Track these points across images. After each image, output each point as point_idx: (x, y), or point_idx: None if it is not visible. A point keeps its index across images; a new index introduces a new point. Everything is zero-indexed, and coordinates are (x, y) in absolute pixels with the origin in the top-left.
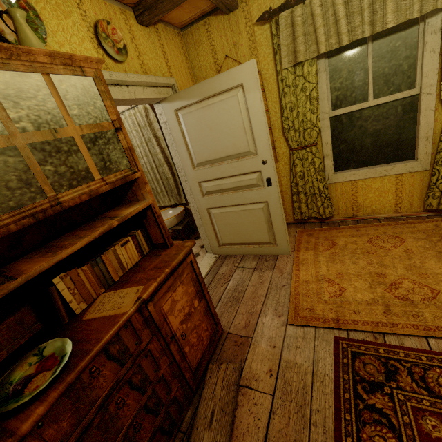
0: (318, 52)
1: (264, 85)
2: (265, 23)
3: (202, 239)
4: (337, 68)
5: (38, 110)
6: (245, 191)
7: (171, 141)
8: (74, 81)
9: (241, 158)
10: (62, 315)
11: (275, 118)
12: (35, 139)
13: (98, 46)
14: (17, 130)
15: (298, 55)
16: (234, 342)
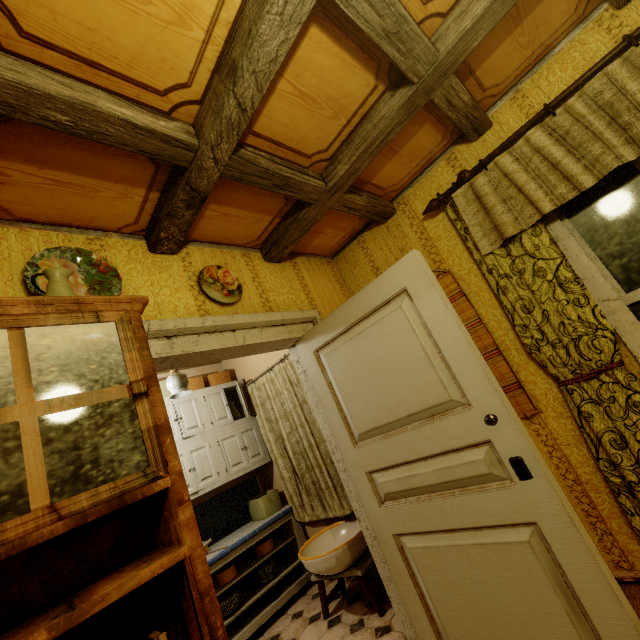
0: (540, 213)
1: (461, 288)
2: (438, 214)
3: (399, 618)
4: (595, 225)
5: None
6: (468, 493)
7: (315, 400)
8: (73, 331)
9: (438, 416)
10: None
11: (502, 331)
12: None
13: (199, 293)
14: None
15: (504, 229)
16: None
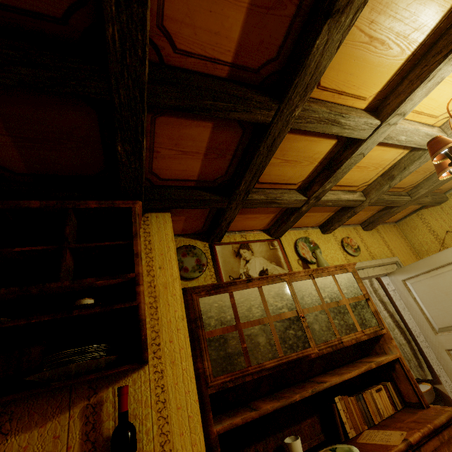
0: None
1: None
2: None
3: None
4: None
5: (331, 292)
6: None
7: (402, 306)
8: (343, 276)
9: None
10: (340, 432)
11: None
12: (330, 306)
13: (343, 251)
14: (324, 302)
15: None
16: None
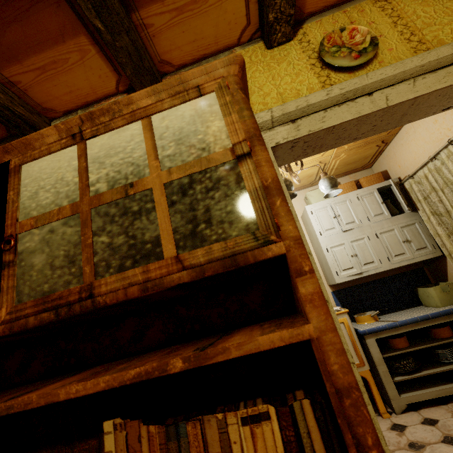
0: None
1: None
2: None
3: None
4: None
5: (122, 164)
6: None
7: None
8: (183, 110)
9: None
10: None
11: None
12: (102, 202)
13: (322, 69)
14: (89, 194)
15: None
16: None
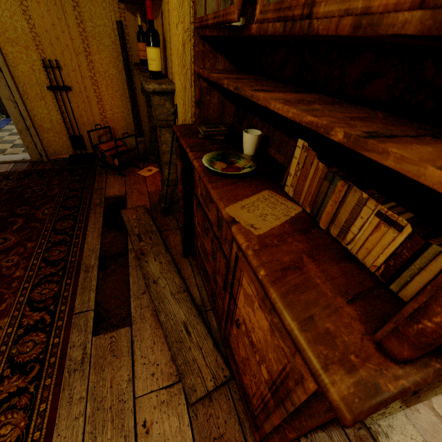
0: None
1: None
2: None
3: None
4: None
5: None
6: None
7: None
8: None
9: None
10: (285, 176)
11: None
12: None
13: None
14: None
15: None
16: (226, 441)
